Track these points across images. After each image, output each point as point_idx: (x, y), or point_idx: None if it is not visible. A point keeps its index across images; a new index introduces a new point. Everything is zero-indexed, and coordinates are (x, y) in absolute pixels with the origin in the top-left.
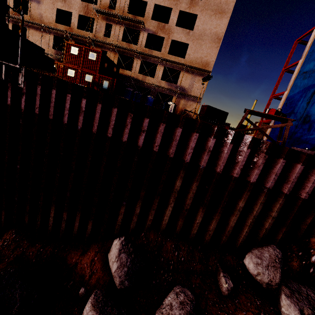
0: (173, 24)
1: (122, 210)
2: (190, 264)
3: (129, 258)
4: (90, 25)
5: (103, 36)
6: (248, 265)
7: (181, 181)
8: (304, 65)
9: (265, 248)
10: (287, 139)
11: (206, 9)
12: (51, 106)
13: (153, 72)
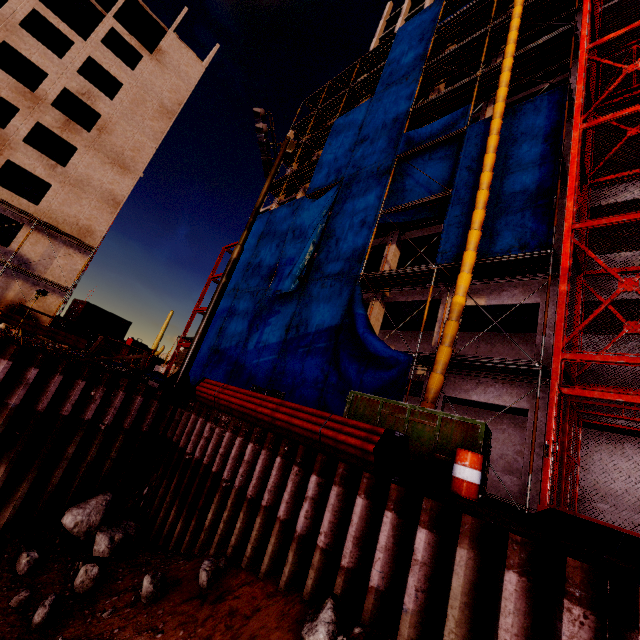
0: (19, 136)
1: None
2: None
3: None
4: None
5: None
6: (66, 521)
7: None
8: None
9: (95, 496)
10: (200, 372)
11: (96, 148)
12: None
13: None
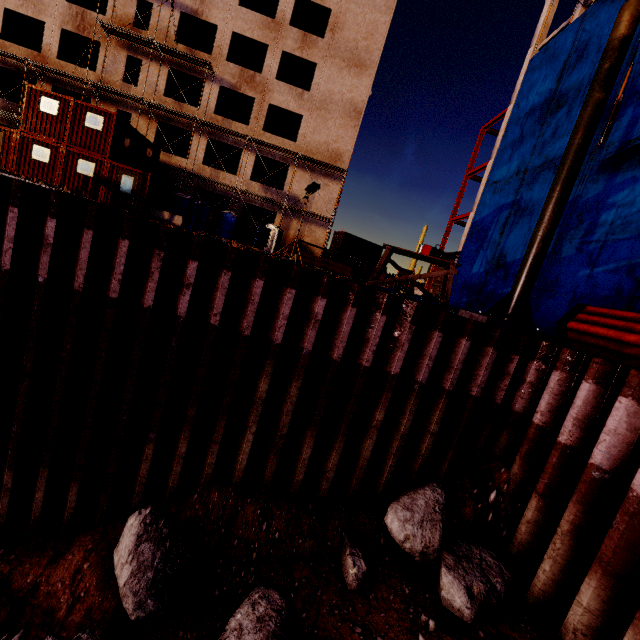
0: (272, 75)
1: (149, 451)
2: (292, 543)
3: (159, 550)
4: (89, 55)
5: (121, 81)
6: (391, 525)
7: (269, 382)
8: (494, 171)
9: (419, 490)
10: (475, 294)
11: (332, 55)
12: None
13: (236, 163)
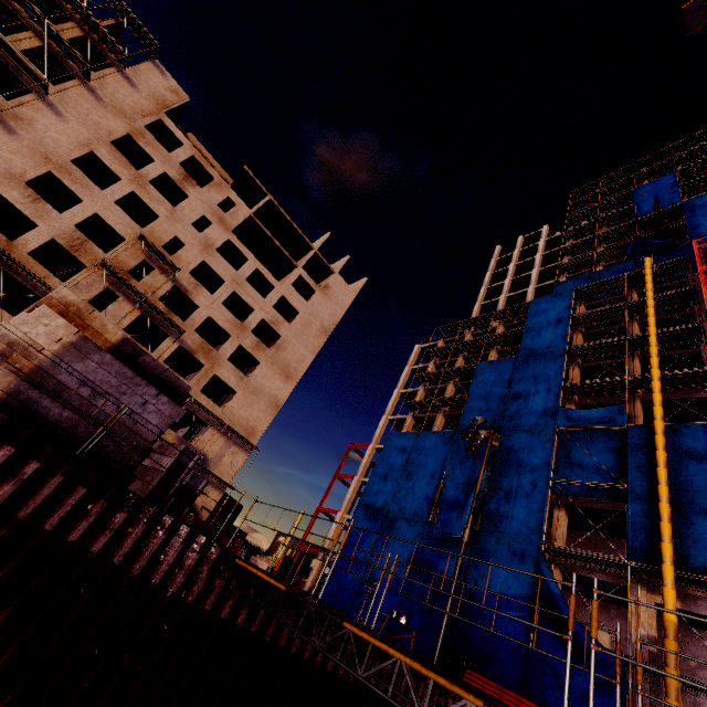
0: (226, 356)
1: None
2: None
3: None
4: (76, 277)
5: (86, 300)
6: None
7: None
8: (366, 495)
9: None
10: (350, 600)
11: (273, 362)
12: (274, 623)
13: None
